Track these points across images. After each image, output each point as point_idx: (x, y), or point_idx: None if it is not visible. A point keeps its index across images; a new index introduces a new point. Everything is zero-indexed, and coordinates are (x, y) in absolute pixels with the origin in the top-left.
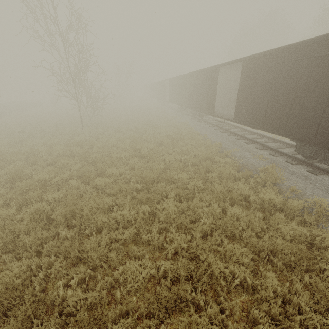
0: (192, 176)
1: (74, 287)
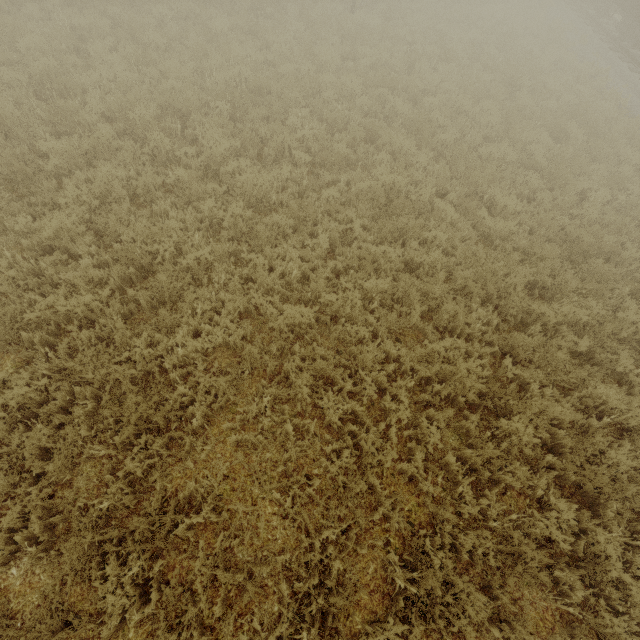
0: (639, 255)
1: (535, 395)
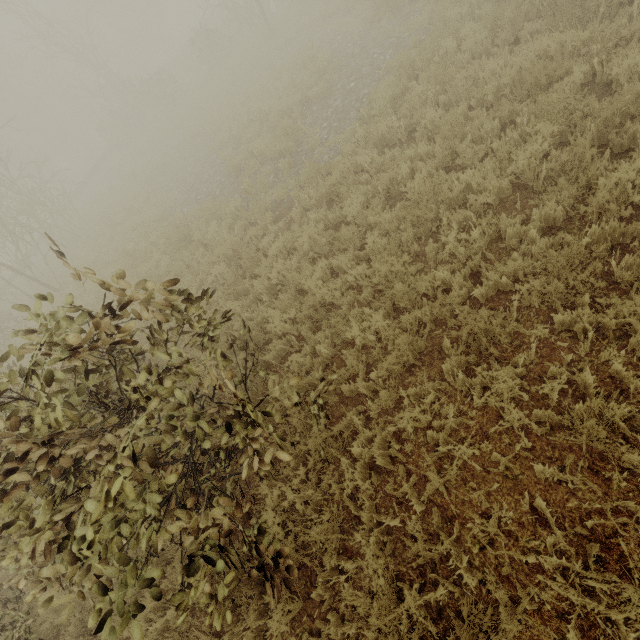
0: None
1: None
